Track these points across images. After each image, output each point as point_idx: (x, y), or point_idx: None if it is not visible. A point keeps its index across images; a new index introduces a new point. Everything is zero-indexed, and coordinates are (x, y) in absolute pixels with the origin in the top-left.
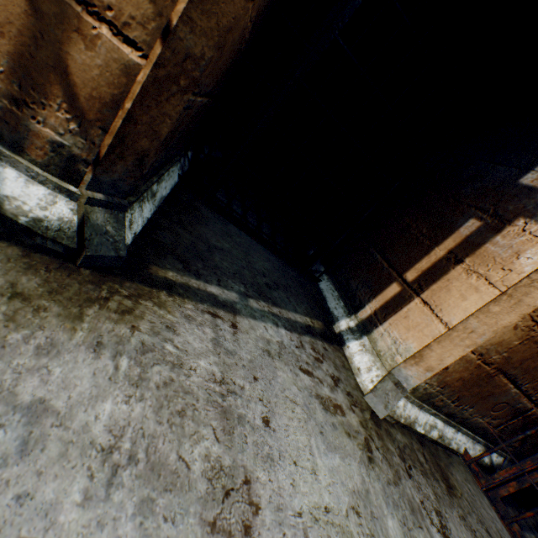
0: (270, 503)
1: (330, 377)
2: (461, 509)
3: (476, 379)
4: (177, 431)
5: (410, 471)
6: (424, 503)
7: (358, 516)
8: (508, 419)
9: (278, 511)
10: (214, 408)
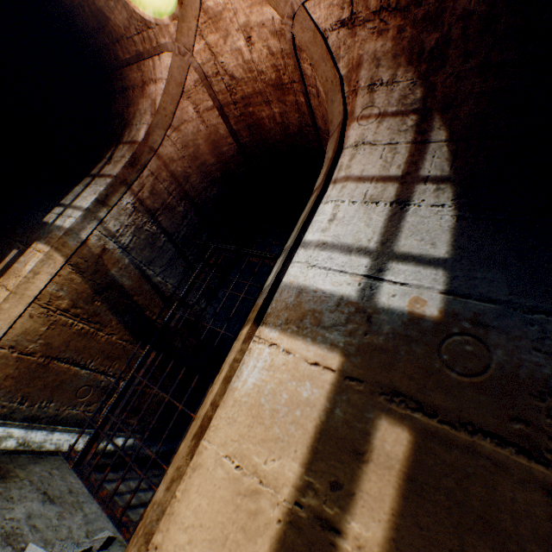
0: None
1: None
2: (6, 488)
3: (31, 372)
4: None
5: None
6: None
7: None
8: (106, 399)
9: None
10: None
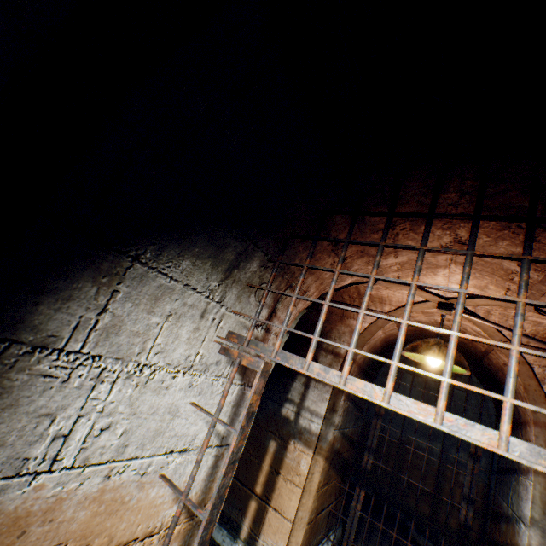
0: None
1: None
2: None
3: (311, 529)
4: None
5: None
6: None
7: None
8: (328, 518)
9: None
10: None
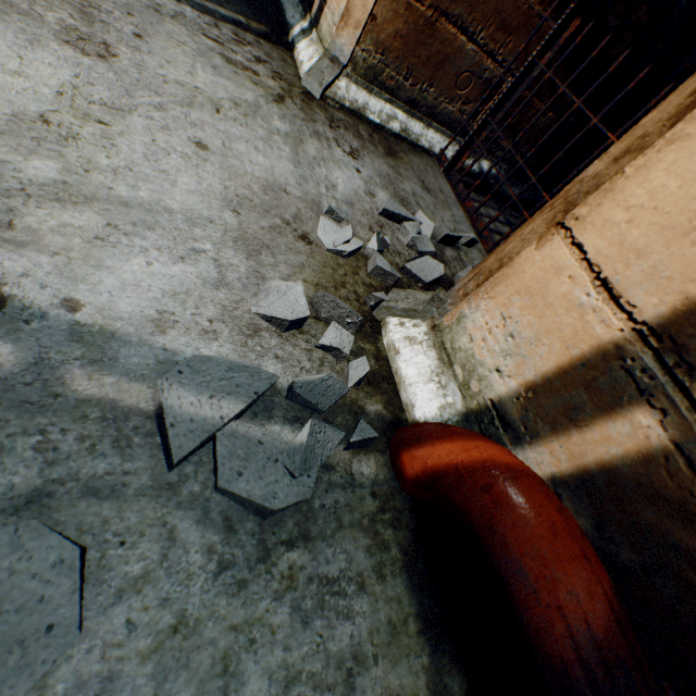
0: (130, 61)
1: (253, 57)
2: (396, 165)
3: (416, 34)
4: (29, 1)
5: (336, 129)
6: (339, 142)
7: (237, 106)
8: (484, 102)
9: (139, 67)
10: (72, 8)
